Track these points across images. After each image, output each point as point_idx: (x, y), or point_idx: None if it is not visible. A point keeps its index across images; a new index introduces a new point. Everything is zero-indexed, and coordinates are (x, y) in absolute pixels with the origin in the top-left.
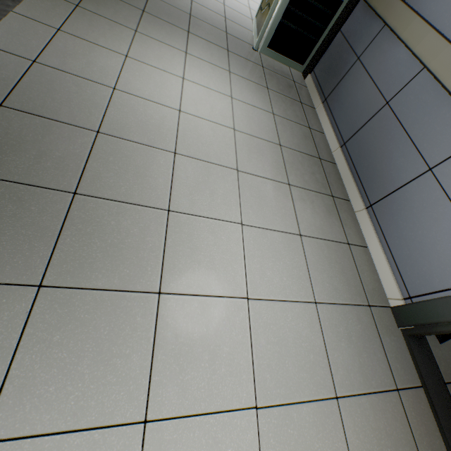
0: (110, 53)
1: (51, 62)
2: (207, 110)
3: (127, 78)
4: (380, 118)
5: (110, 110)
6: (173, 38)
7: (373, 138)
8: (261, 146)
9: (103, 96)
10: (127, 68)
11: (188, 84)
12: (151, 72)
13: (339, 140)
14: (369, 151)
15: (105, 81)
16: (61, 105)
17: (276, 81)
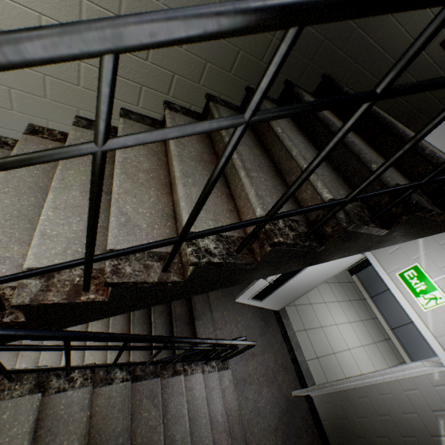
0: (318, 330)
1: (318, 353)
2: (351, 340)
3: (331, 342)
4: (409, 327)
5: (341, 367)
6: (316, 295)
7: (408, 334)
8: (372, 349)
9: (335, 360)
10: (326, 335)
11: (339, 327)
12: (330, 330)
13: (388, 325)
14: (408, 340)
15: (330, 350)
16: (335, 376)
17: (347, 290)
